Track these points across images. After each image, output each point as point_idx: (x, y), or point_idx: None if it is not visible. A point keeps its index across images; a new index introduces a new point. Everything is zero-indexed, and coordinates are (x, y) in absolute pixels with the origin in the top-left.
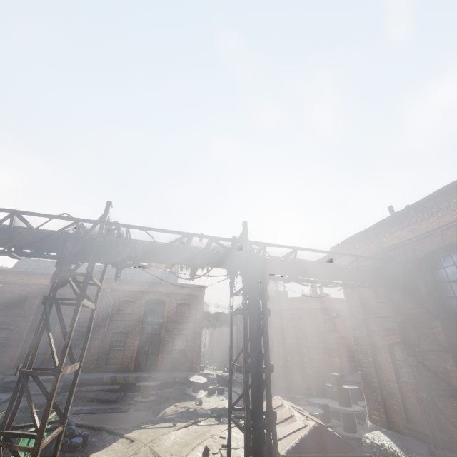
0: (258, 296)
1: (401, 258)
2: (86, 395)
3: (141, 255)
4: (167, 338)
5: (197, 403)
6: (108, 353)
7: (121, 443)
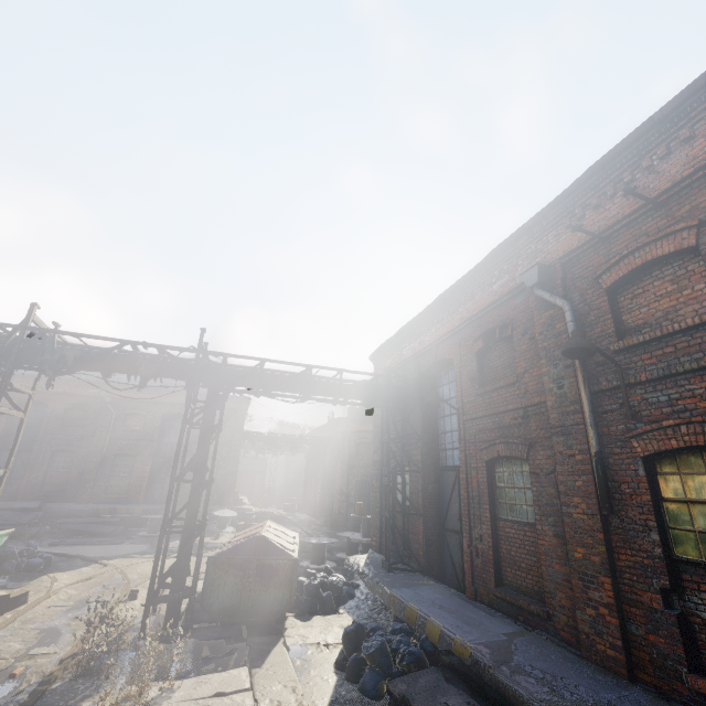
0: (212, 410)
1: (413, 373)
2: (73, 528)
3: (72, 363)
4: None
5: (212, 538)
6: (109, 480)
7: (92, 567)
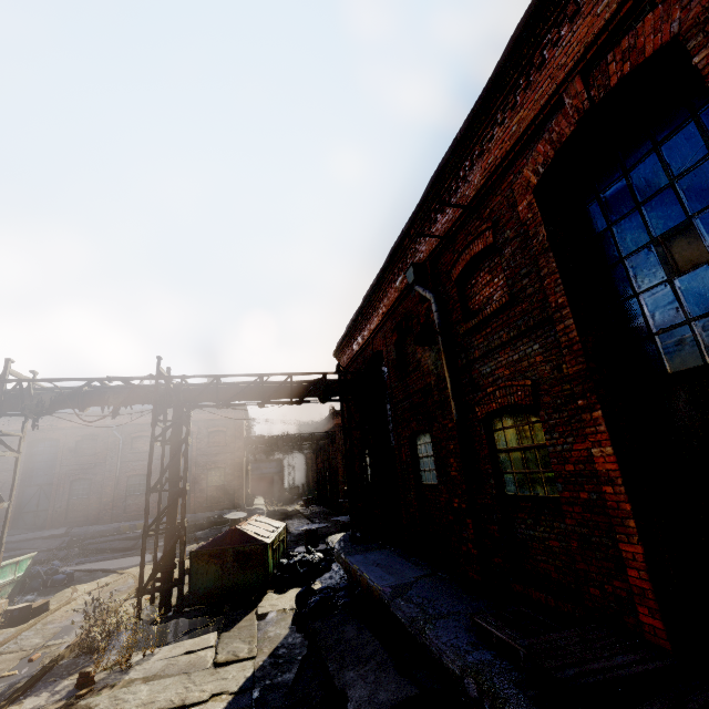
0: (178, 426)
1: (362, 366)
2: (98, 547)
3: (49, 405)
4: (199, 474)
5: None
6: (126, 500)
7: (111, 577)
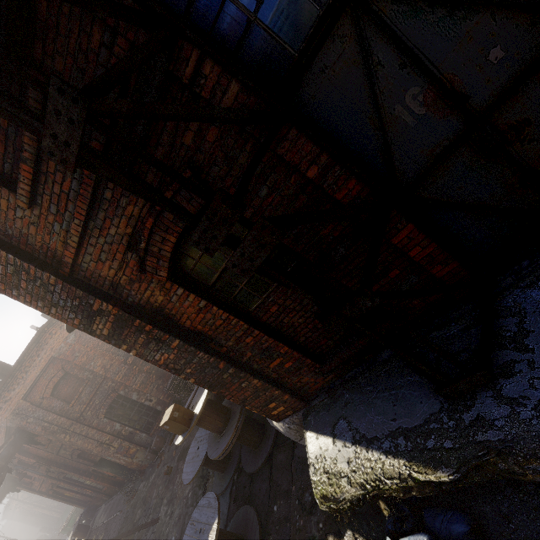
0: None
1: None
2: None
3: None
4: None
5: None
6: None
7: None
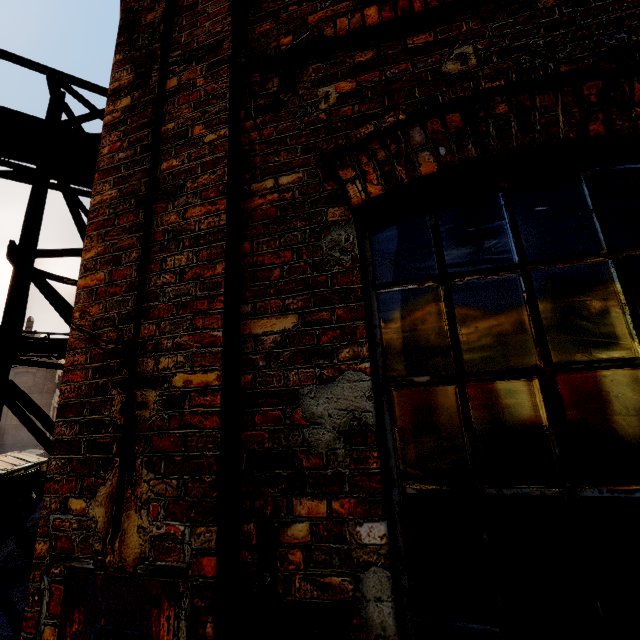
0: None
1: None
2: None
3: None
4: None
5: None
6: None
7: None
